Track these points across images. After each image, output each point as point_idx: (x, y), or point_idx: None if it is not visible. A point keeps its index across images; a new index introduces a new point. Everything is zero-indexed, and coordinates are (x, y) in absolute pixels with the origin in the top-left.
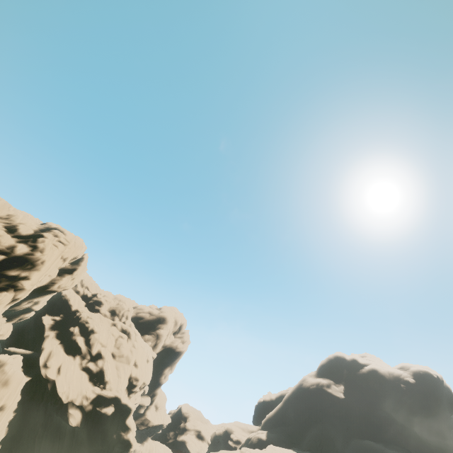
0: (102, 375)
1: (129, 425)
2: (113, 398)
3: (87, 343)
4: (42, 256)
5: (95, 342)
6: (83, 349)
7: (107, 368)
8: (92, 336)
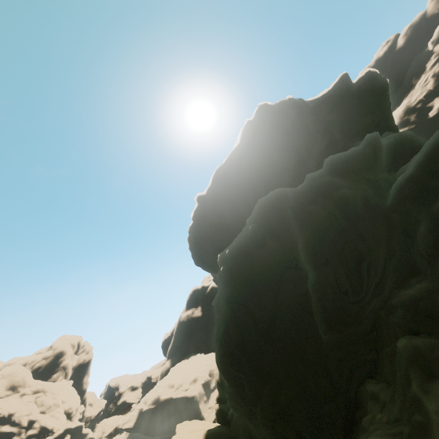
0: (45, 429)
1: (86, 432)
2: (65, 432)
3: (14, 425)
4: None
5: (20, 419)
6: (15, 430)
7: (45, 422)
8: (14, 418)
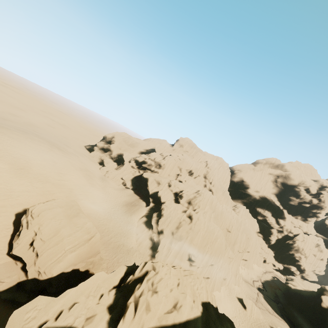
0: None
1: None
2: None
3: None
4: (324, 205)
5: None
6: None
7: None
8: None
